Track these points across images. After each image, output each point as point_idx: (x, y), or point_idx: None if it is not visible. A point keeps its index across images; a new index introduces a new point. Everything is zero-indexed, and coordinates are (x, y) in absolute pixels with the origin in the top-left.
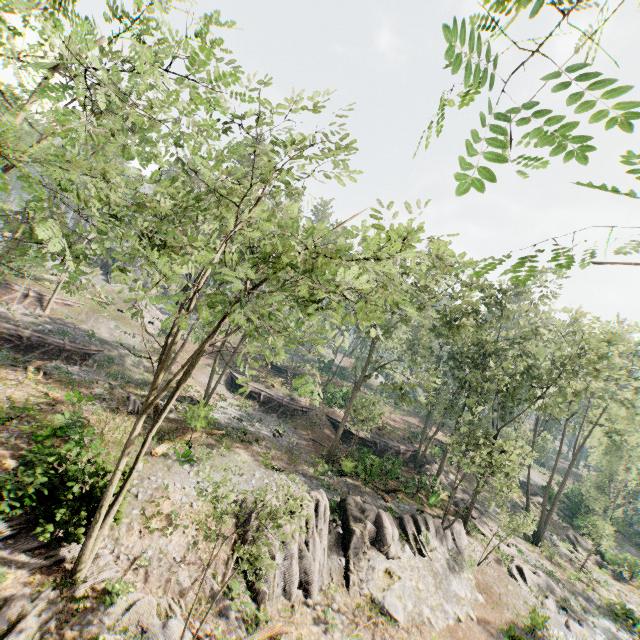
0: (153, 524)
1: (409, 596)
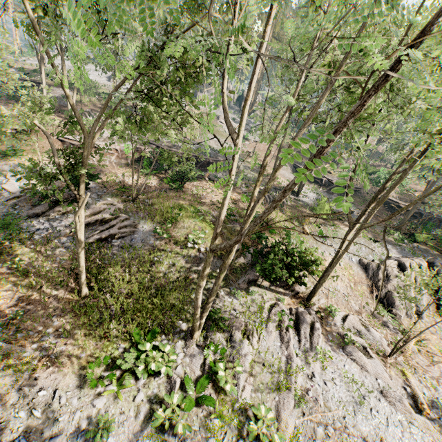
0: None
1: None
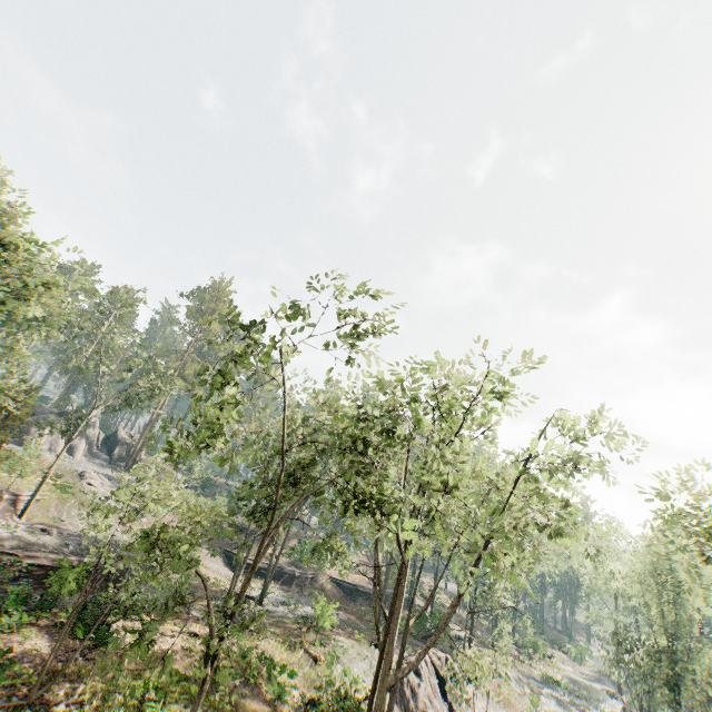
0: None
1: None
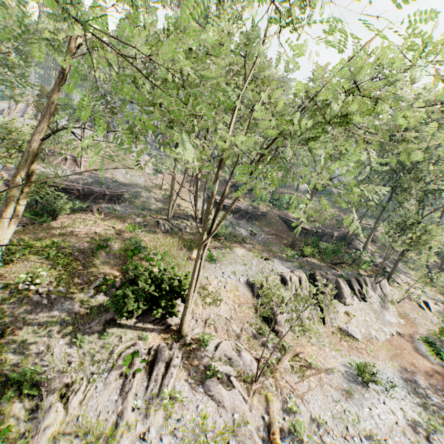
0: (208, 300)
1: (362, 325)
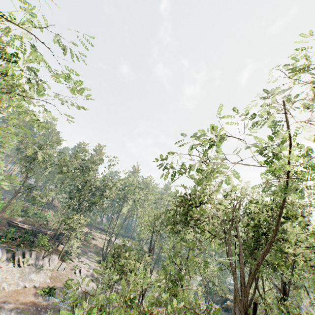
0: None
1: None
